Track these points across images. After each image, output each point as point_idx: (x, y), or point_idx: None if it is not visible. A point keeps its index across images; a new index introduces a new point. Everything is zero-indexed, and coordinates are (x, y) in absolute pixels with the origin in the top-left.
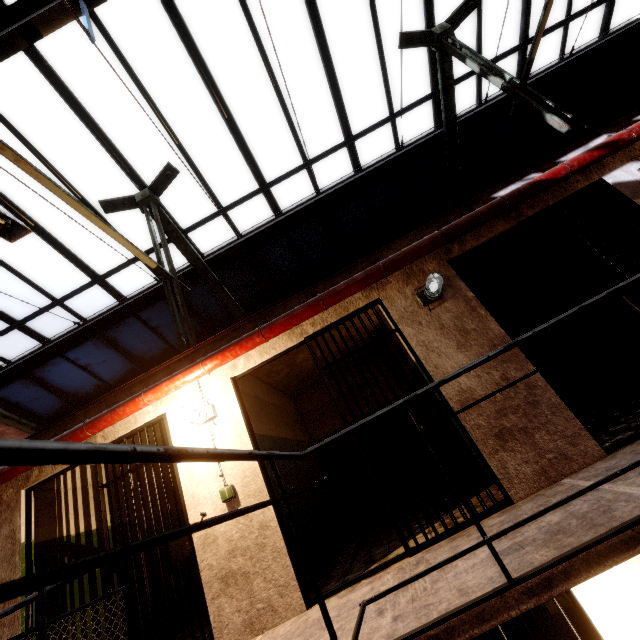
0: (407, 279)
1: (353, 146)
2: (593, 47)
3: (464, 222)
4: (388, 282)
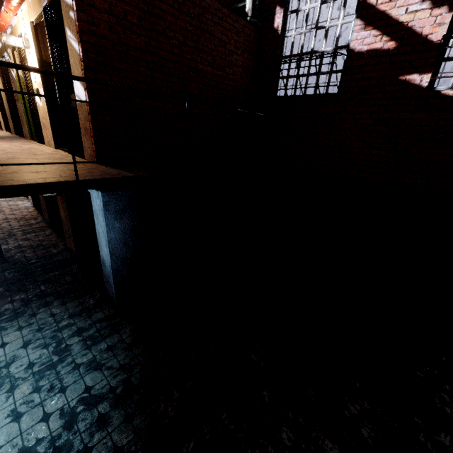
0: None
1: None
2: None
3: None
4: None
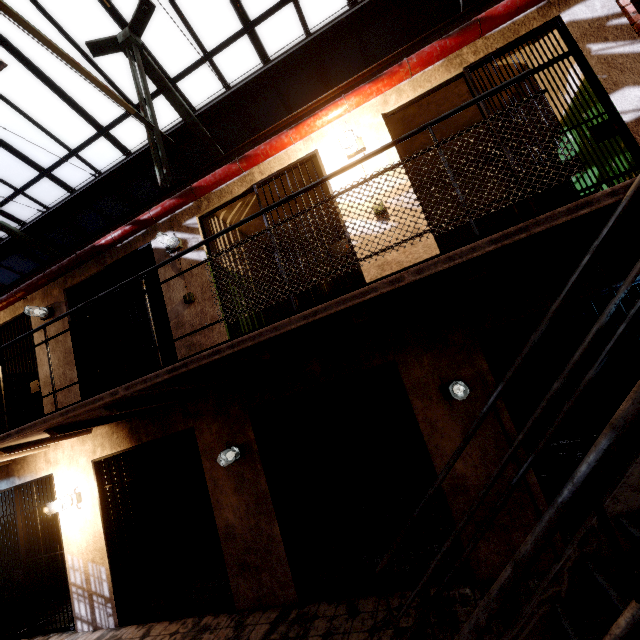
0: (44, 298)
1: (108, 137)
2: (326, 29)
3: (55, 269)
4: (36, 298)
